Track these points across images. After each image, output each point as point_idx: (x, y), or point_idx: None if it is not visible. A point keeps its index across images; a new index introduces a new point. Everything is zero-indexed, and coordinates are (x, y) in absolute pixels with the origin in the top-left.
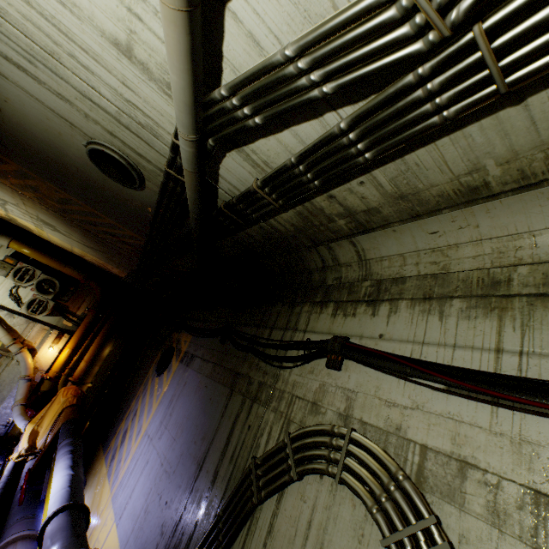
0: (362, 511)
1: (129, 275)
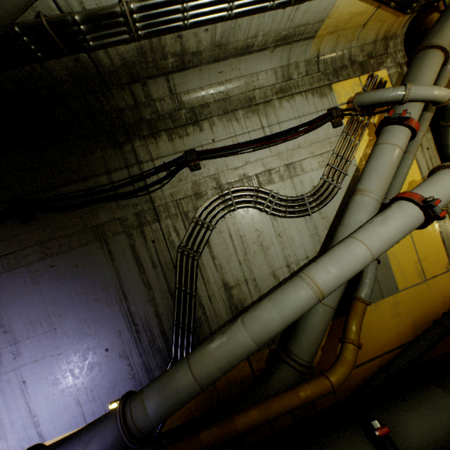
0: (248, 211)
1: None
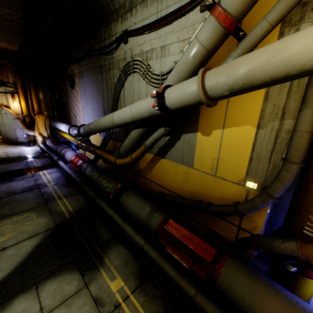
0: (138, 75)
1: (21, 47)
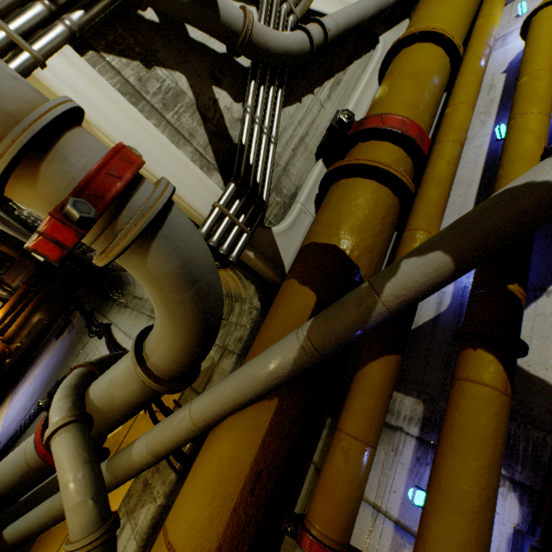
0: None
1: None
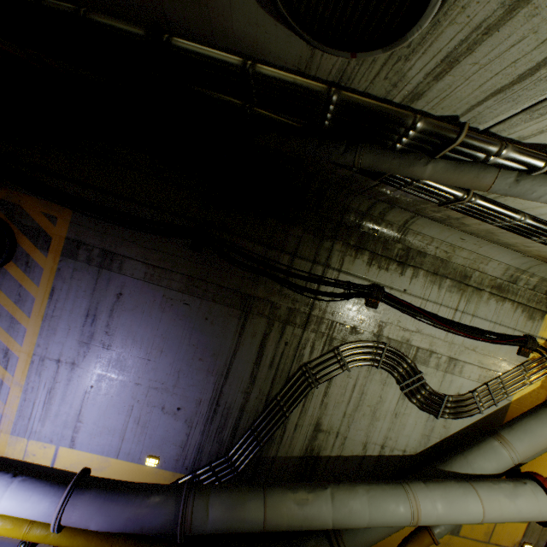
0: (386, 375)
1: None
